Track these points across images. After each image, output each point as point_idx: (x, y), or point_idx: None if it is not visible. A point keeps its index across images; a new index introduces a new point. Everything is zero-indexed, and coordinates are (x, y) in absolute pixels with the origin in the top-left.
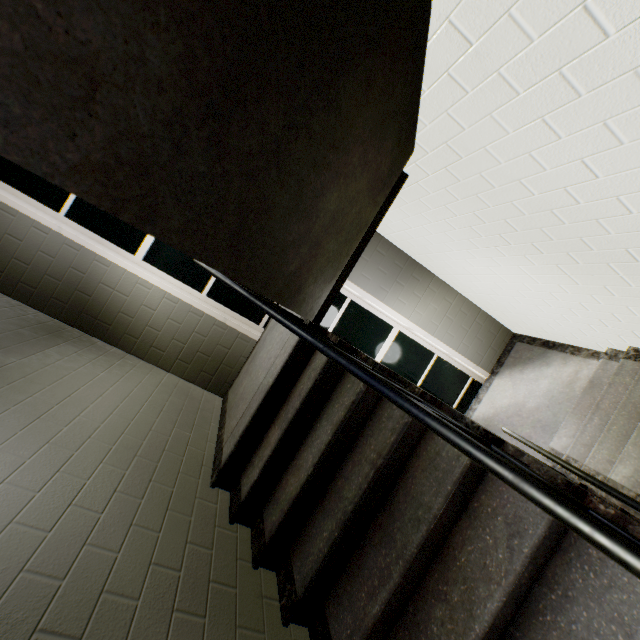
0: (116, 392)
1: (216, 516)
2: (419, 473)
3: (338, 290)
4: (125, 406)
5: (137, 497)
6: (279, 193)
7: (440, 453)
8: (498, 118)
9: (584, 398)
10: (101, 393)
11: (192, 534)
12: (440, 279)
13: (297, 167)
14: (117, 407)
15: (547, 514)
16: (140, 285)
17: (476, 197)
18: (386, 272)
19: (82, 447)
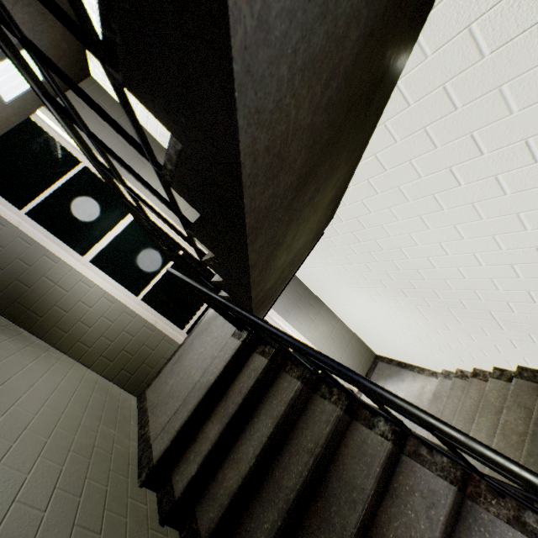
0: (45, 383)
1: (148, 517)
2: (349, 459)
3: (271, 306)
4: (55, 398)
5: (76, 495)
6: (290, 235)
7: (366, 441)
8: (394, 211)
9: (431, 407)
10: (32, 383)
11: (129, 536)
12: (328, 307)
13: (301, 220)
14: (48, 399)
15: (453, 485)
16: (83, 283)
17: (369, 254)
18: (290, 297)
19: (19, 438)
